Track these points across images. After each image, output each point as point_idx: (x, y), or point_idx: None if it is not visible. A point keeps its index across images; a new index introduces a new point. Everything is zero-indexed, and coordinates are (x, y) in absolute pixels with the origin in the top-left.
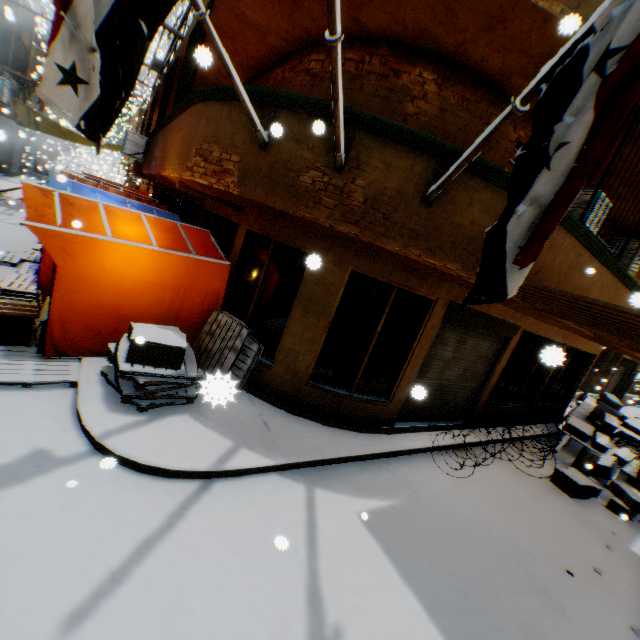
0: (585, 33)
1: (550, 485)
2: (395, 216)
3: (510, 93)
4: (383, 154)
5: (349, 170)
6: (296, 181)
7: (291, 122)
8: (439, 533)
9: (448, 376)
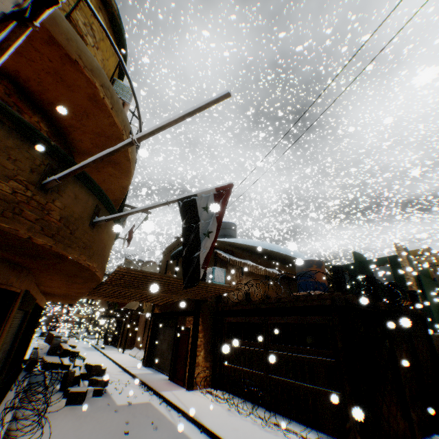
0: (195, 195)
1: (70, 406)
2: (78, 232)
3: (80, 159)
4: (75, 188)
5: (52, 192)
6: None
7: None
8: None
9: None
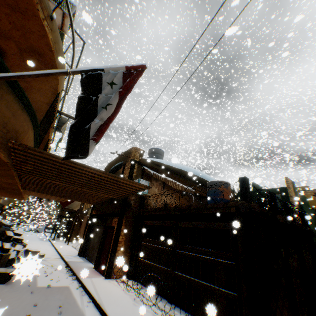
0: (102, 69)
1: None
2: None
3: (5, 46)
4: None
5: None
6: None
7: None
8: None
9: None
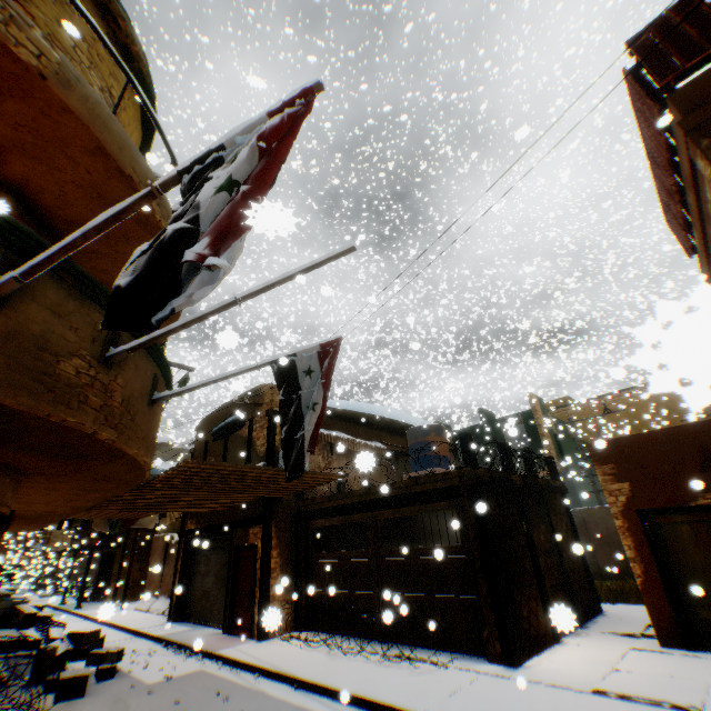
0: (294, 354)
1: (64, 702)
2: (138, 417)
3: None
4: (136, 355)
5: (115, 366)
6: (57, 368)
7: (48, 282)
8: None
9: None
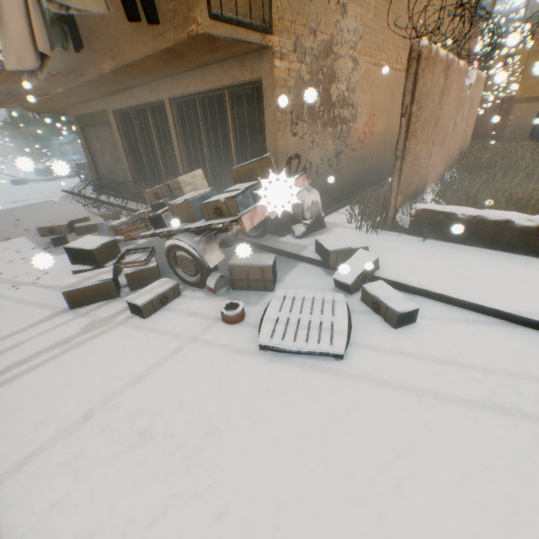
0: None
1: None
2: None
3: None
4: None
5: None
6: None
7: None
8: (43, 205)
9: (108, 161)
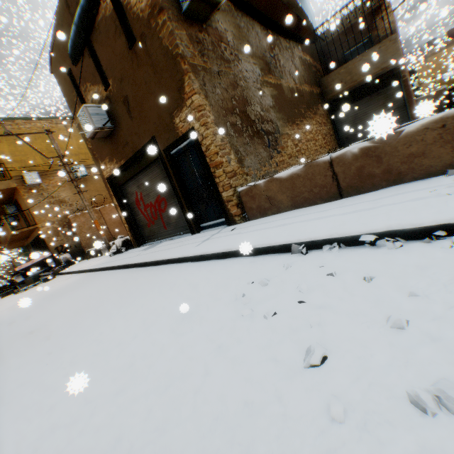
0: None
1: None
2: None
3: None
4: None
5: None
6: None
7: None
8: None
9: None
